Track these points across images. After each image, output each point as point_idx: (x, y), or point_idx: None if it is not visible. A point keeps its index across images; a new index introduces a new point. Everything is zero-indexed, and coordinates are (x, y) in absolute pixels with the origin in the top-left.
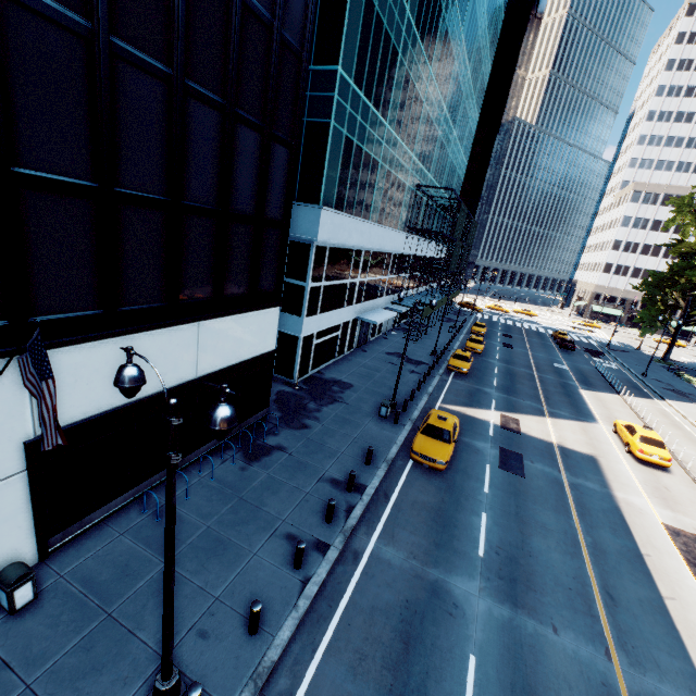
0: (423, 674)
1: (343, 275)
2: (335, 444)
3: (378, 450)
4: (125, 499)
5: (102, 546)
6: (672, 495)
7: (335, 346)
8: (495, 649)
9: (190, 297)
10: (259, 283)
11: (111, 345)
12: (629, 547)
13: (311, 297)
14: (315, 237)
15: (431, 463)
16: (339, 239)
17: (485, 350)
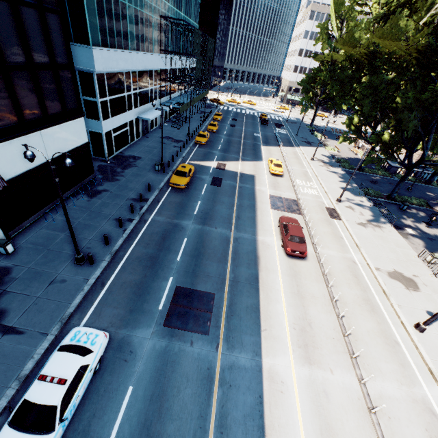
0: (169, 244)
1: (120, 91)
2: (133, 185)
3: (155, 185)
4: (35, 218)
5: (34, 234)
6: (278, 185)
7: (127, 136)
8: (194, 235)
9: (30, 118)
10: (66, 104)
11: (1, 147)
12: (252, 203)
13: (103, 108)
14: (94, 69)
15: (178, 186)
16: (111, 67)
17: (219, 130)
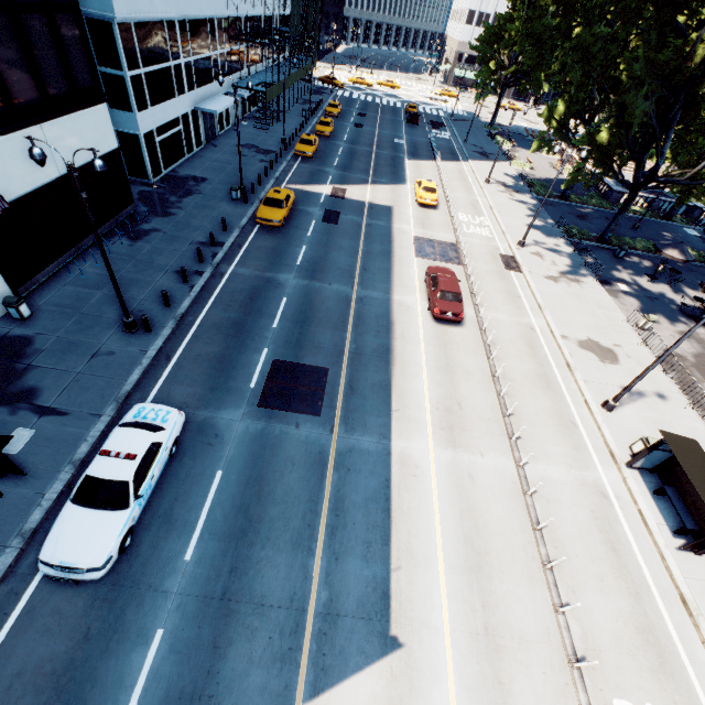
0: (260, 306)
1: (162, 57)
2: (199, 222)
3: (233, 222)
4: (53, 270)
5: (55, 292)
6: (430, 222)
7: (181, 143)
8: (297, 295)
9: (22, 101)
10: (76, 79)
11: None
12: (387, 249)
13: (135, 88)
14: (113, 13)
15: (270, 224)
16: (141, 11)
17: (335, 133)
